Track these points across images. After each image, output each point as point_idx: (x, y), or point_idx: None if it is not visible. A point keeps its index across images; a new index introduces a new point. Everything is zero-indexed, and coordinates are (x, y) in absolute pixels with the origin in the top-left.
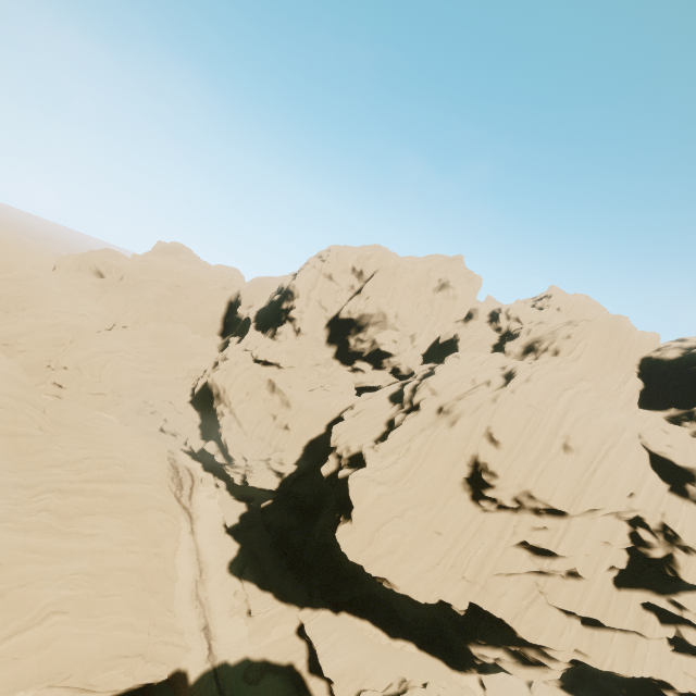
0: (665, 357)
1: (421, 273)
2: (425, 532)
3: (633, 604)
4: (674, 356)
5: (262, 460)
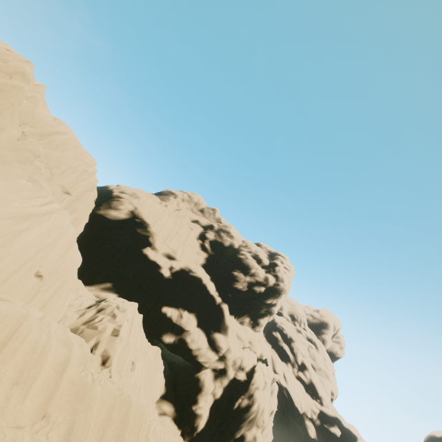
0: None
1: None
2: None
3: None
4: None
5: None
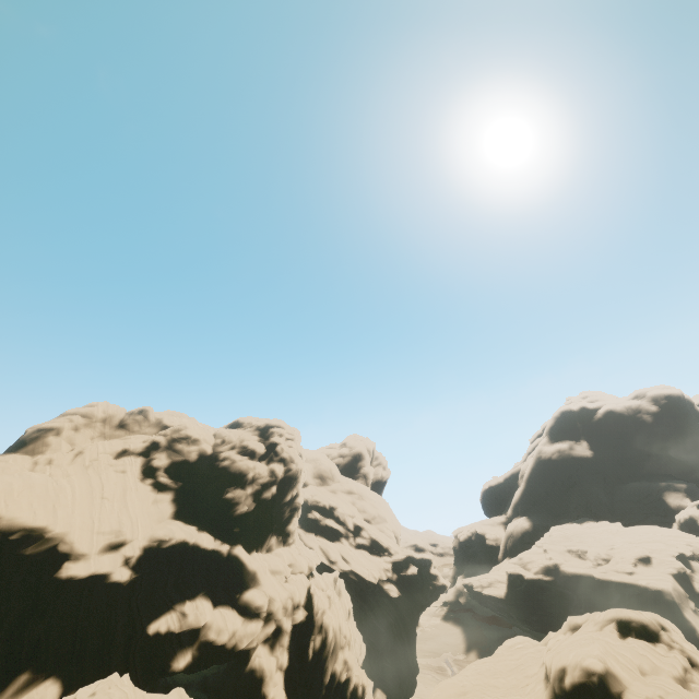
0: None
1: None
2: None
3: None
4: None
5: None
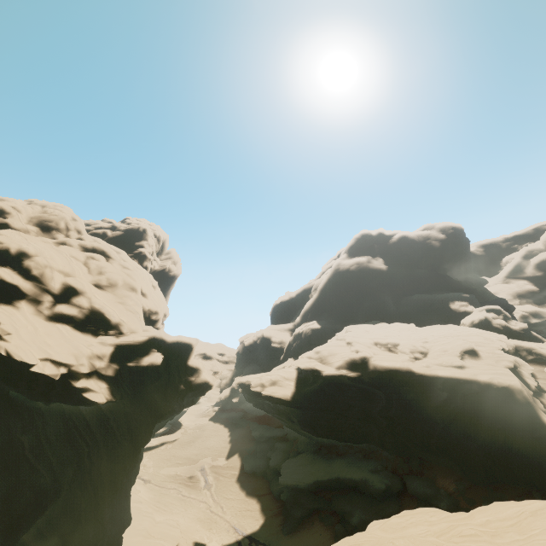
0: None
1: None
2: None
3: None
4: None
5: None
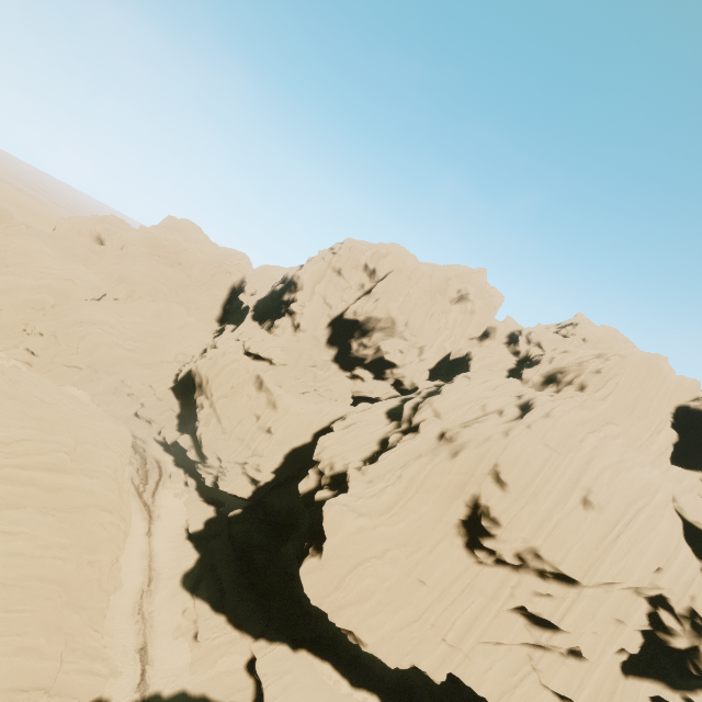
0: None
1: (439, 280)
2: (407, 578)
3: (641, 696)
4: None
5: (238, 463)
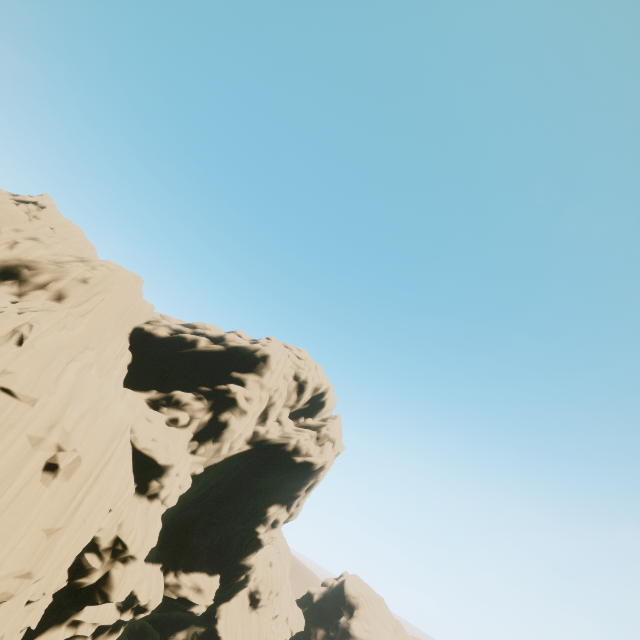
0: (157, 333)
1: None
2: None
3: None
4: (165, 334)
5: None
